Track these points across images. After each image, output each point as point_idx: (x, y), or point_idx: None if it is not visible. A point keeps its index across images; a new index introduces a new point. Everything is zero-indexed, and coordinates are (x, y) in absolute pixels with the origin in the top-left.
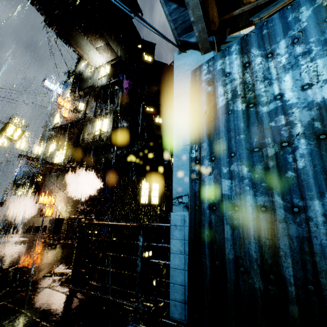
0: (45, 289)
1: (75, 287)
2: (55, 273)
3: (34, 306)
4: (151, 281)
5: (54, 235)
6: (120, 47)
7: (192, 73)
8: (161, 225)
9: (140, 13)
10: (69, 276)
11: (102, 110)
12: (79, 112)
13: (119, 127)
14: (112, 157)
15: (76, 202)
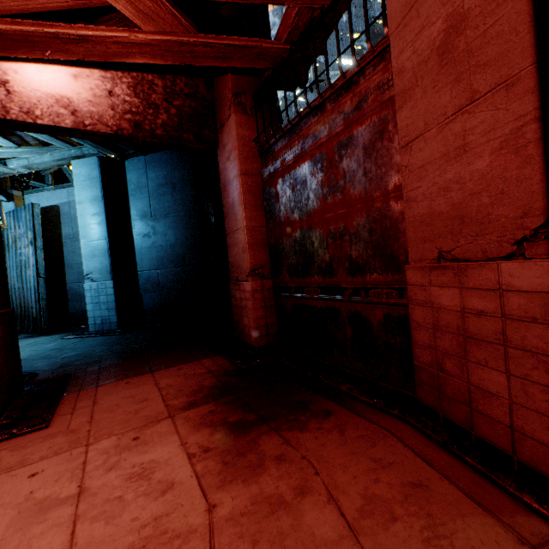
0: None
1: None
2: None
3: None
4: None
5: None
6: None
7: None
8: None
9: None
10: None
11: None
12: None
13: None
14: None
15: None
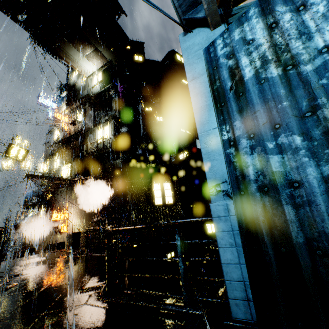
0: (84, 307)
1: (115, 300)
2: (89, 288)
3: (78, 326)
4: (178, 282)
5: (74, 250)
6: (110, 51)
7: (205, 51)
8: (199, 220)
9: (124, 13)
10: (104, 288)
11: (101, 118)
12: (78, 123)
13: (121, 132)
14: (118, 163)
15: (90, 214)
